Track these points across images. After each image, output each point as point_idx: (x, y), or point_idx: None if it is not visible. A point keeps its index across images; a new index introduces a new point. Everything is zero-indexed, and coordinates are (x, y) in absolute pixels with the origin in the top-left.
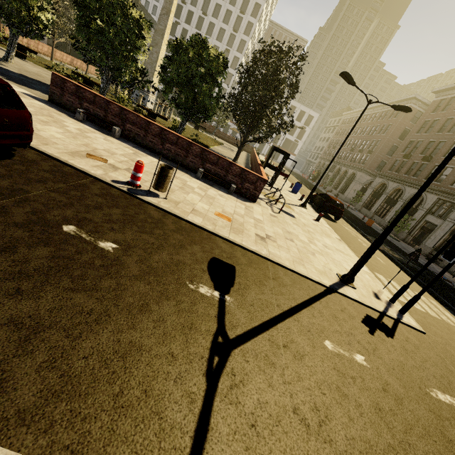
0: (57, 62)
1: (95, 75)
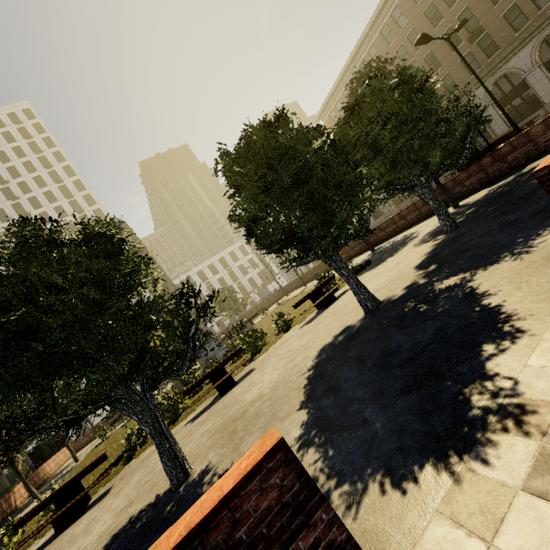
0: (129, 431)
1: (65, 461)
